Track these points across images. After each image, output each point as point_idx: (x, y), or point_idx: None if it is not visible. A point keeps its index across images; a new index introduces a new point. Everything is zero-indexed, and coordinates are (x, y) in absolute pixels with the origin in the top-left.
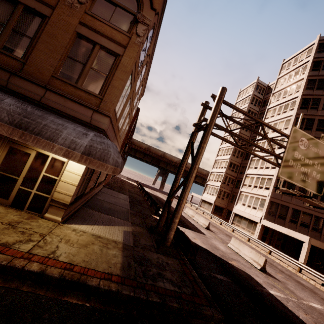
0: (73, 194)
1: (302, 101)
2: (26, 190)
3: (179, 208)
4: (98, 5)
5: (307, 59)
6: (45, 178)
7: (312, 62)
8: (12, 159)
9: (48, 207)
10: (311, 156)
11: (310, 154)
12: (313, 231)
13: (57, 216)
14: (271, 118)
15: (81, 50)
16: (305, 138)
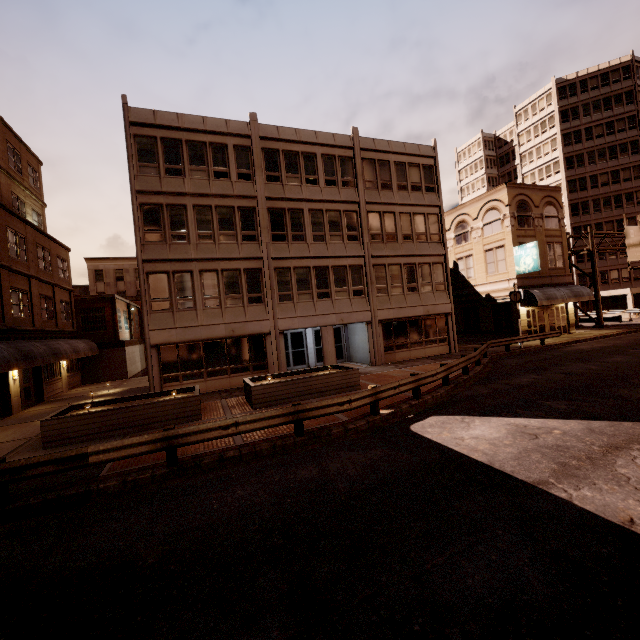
0: (574, 318)
1: (566, 161)
2: (559, 326)
3: (600, 304)
4: (546, 222)
5: (549, 108)
6: (562, 317)
7: (558, 113)
8: (550, 315)
9: (567, 329)
10: (637, 239)
11: (636, 238)
12: (624, 282)
13: (573, 330)
14: None
15: (550, 250)
16: (631, 230)
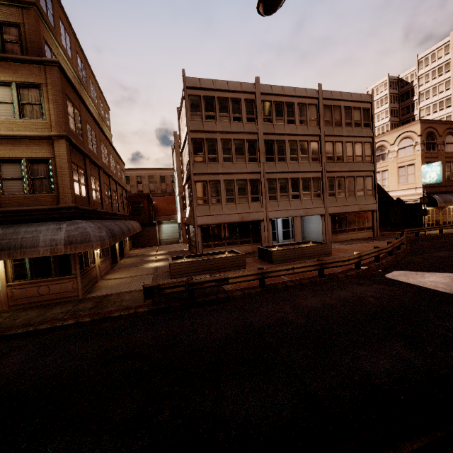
0: None
1: None
2: (449, 221)
3: None
4: (446, 147)
5: (446, 57)
6: (452, 215)
7: None
8: (444, 213)
9: None
10: None
11: None
12: None
13: None
14: (427, 117)
15: (448, 167)
16: None
